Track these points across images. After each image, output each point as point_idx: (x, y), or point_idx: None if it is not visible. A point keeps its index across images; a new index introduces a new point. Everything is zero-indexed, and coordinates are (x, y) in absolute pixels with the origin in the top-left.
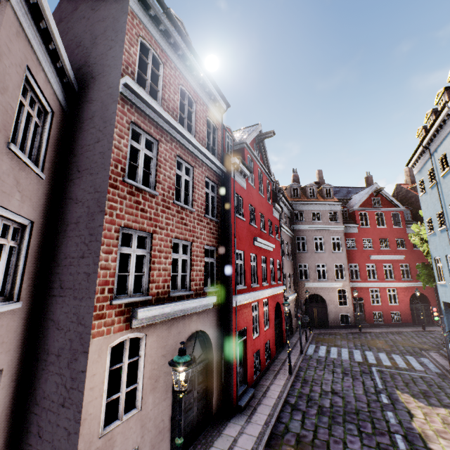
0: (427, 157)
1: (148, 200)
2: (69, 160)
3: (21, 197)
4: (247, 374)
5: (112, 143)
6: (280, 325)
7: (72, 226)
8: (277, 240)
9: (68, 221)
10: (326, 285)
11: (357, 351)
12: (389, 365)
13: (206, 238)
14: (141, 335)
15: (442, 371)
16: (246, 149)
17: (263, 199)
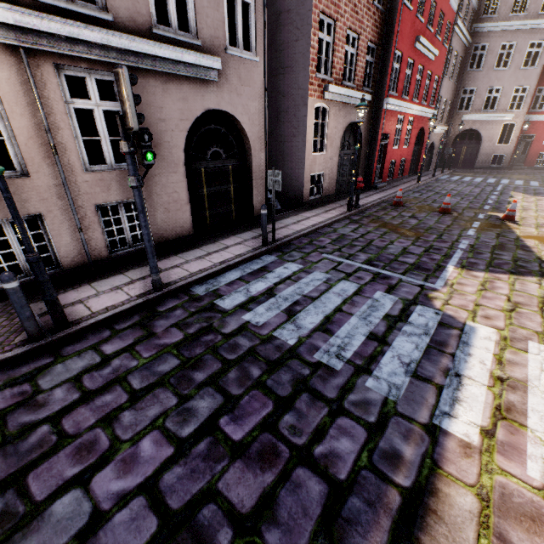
0: None
1: None
2: None
3: None
4: (383, 172)
5: None
6: (418, 154)
7: (284, 15)
8: (443, 47)
9: (279, 11)
10: (490, 118)
11: (493, 179)
12: (520, 185)
13: (370, 33)
14: (327, 107)
15: None
16: None
17: None
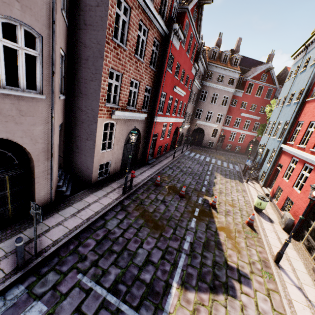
0: (303, 55)
1: (122, 53)
2: (77, 12)
3: (63, 41)
4: (154, 153)
5: (107, 11)
6: (175, 139)
7: (84, 61)
8: (188, 90)
9: (81, 57)
10: (208, 125)
11: (208, 158)
12: (219, 165)
13: (147, 81)
14: (114, 122)
15: (240, 171)
16: (187, 14)
17: (188, 58)
